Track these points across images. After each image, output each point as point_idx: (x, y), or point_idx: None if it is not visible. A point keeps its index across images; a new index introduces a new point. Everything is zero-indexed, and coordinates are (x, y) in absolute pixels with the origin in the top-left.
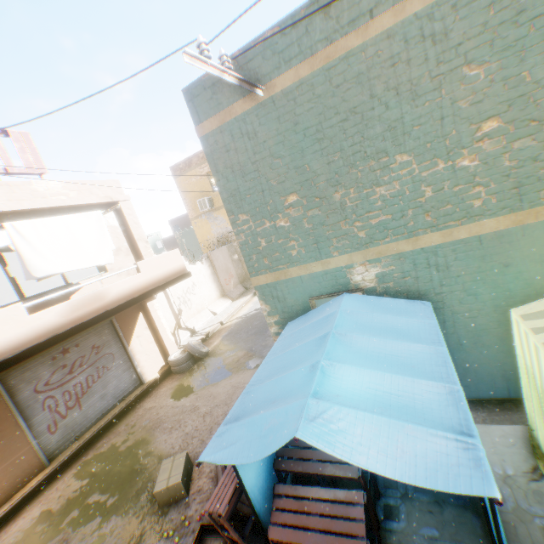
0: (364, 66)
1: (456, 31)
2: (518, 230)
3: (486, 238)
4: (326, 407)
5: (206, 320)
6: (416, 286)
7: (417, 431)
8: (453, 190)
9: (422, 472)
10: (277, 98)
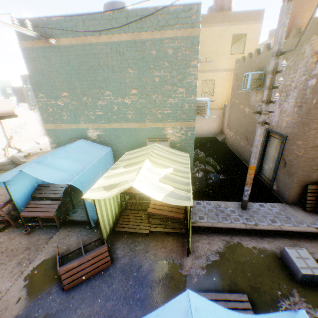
0: (97, 51)
1: (126, 55)
2: (140, 129)
3: (132, 129)
4: (39, 166)
5: (32, 146)
6: (110, 142)
7: (63, 173)
8: (123, 110)
9: (58, 181)
10: (61, 47)
